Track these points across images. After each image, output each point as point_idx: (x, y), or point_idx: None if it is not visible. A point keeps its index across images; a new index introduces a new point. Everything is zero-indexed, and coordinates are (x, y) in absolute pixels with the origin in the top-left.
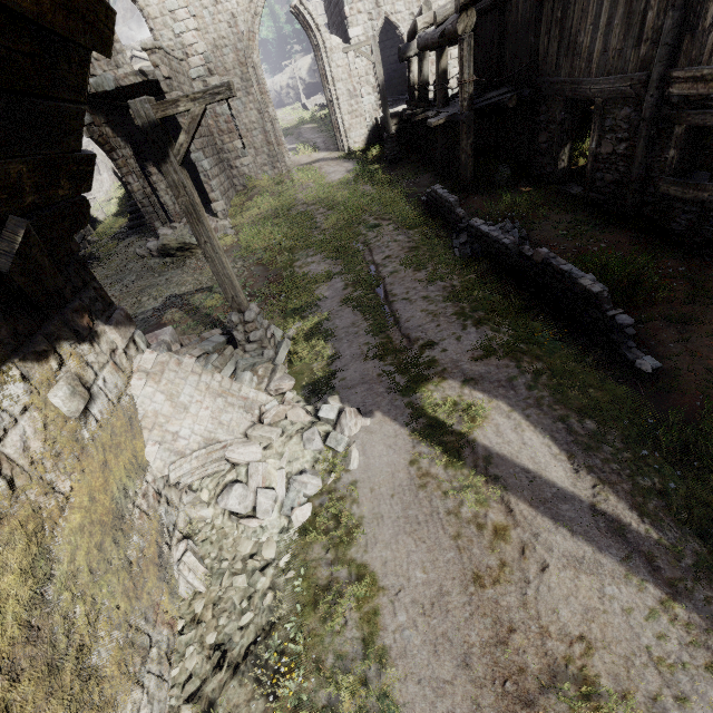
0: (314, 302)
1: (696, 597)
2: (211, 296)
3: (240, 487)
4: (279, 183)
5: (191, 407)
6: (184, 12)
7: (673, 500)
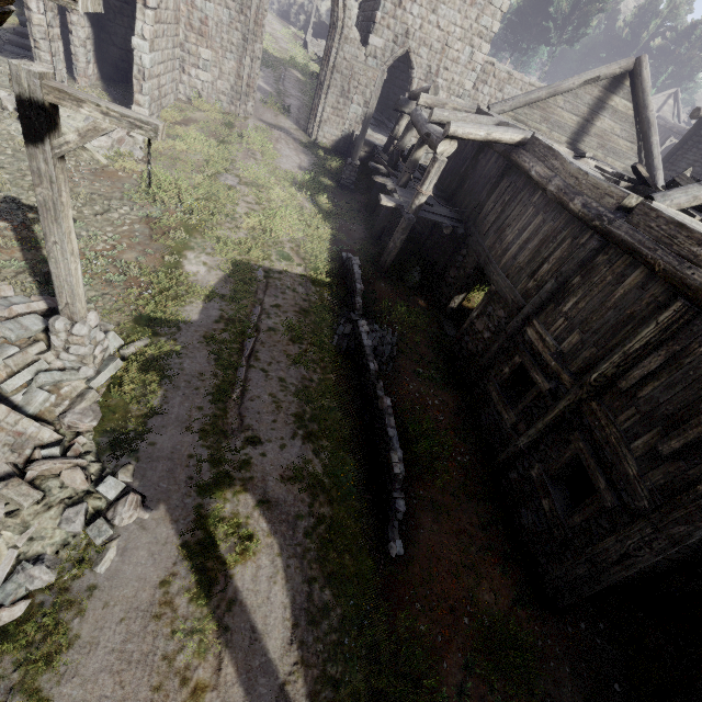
0: (177, 322)
1: None
2: None
3: None
4: (228, 125)
5: None
6: None
7: (340, 693)
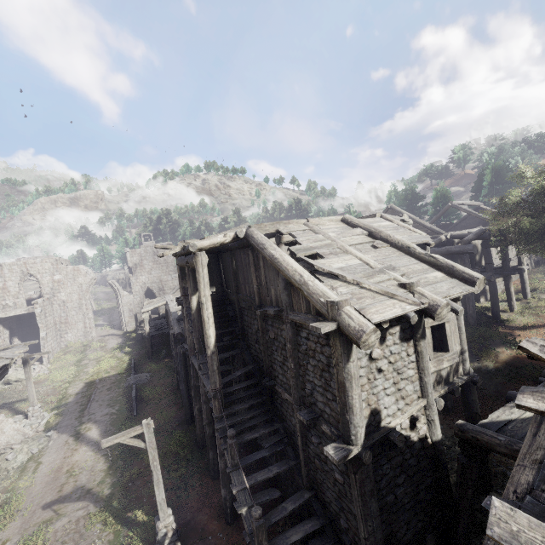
0: (66, 403)
1: (101, 451)
2: (24, 403)
3: (13, 453)
4: (85, 345)
5: (6, 432)
6: (59, 283)
7: None
